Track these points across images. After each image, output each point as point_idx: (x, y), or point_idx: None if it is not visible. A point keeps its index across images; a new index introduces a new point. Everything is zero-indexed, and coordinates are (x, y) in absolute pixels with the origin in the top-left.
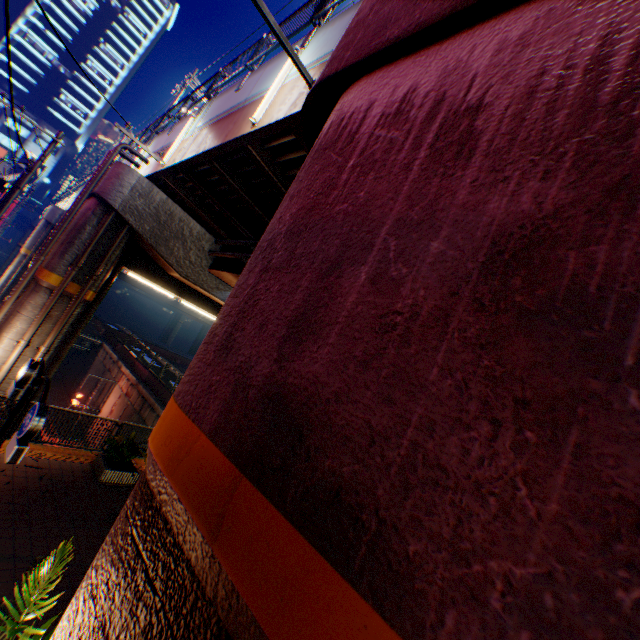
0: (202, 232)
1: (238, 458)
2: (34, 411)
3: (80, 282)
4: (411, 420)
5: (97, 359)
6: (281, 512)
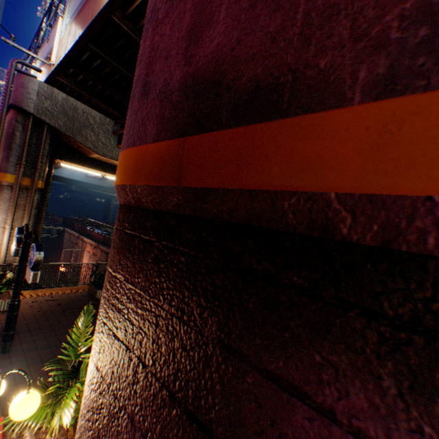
0: (103, 118)
1: (179, 134)
2: (34, 249)
3: (29, 176)
4: (300, 3)
5: (65, 240)
6: (221, 131)
